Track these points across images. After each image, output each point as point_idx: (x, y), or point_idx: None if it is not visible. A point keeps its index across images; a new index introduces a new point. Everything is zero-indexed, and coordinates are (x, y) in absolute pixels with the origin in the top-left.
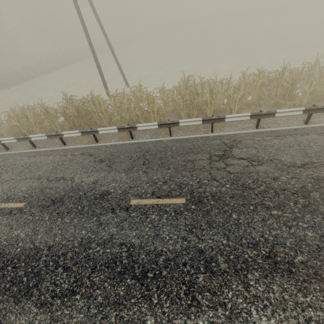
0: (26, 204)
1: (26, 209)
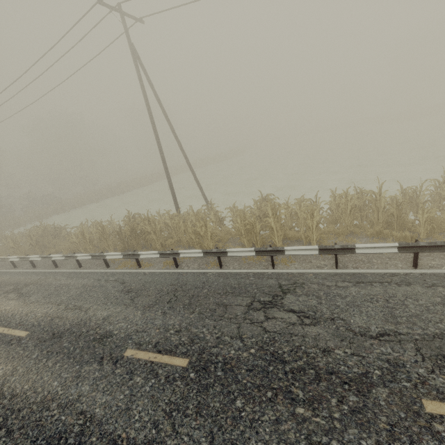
0: (28, 334)
1: (24, 340)
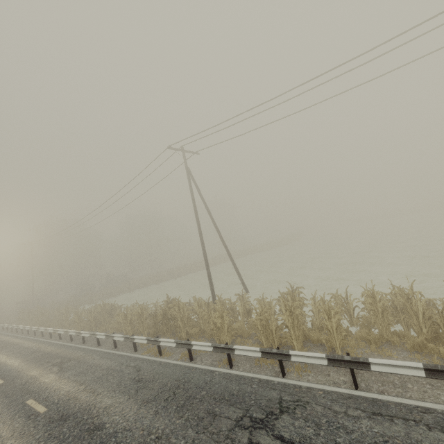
0: (46, 411)
1: (40, 417)
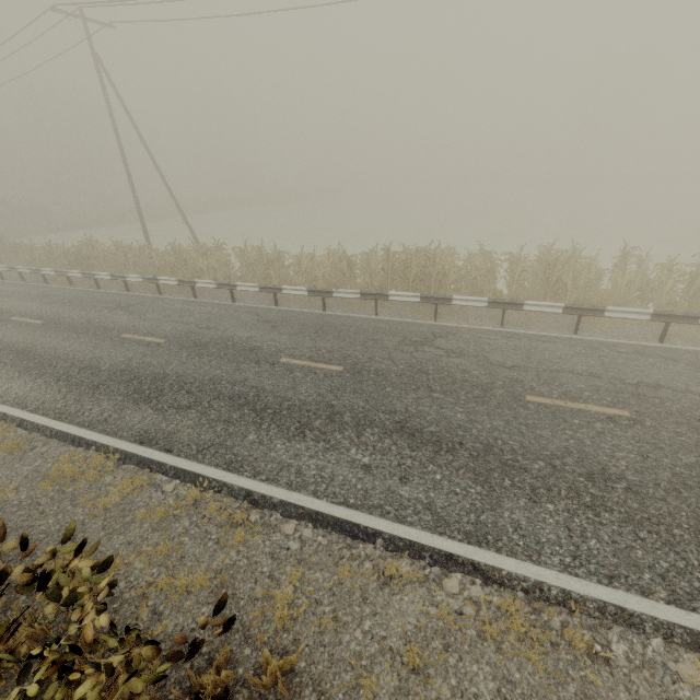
0: None
1: None
